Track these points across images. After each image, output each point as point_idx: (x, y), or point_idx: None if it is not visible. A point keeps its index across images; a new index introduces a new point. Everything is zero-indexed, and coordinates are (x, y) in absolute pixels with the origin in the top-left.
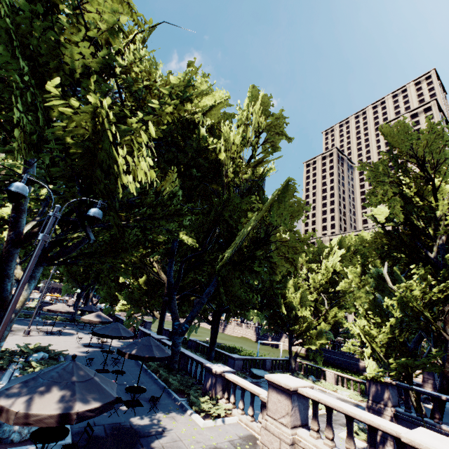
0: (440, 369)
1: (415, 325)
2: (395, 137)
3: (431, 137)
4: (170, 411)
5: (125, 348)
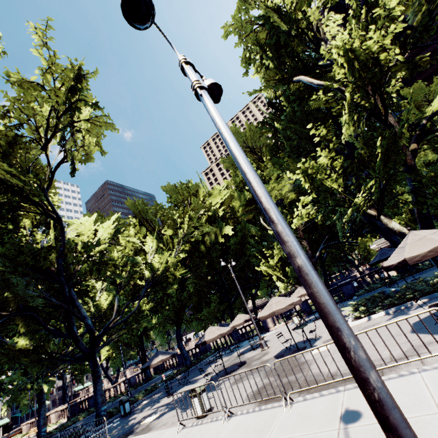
0: None
1: None
2: (412, 94)
3: (437, 88)
4: None
5: None
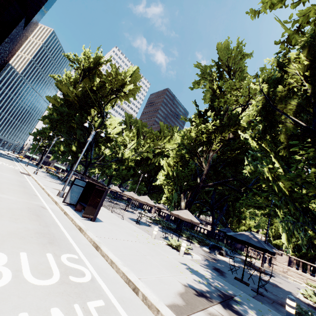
0: (314, 256)
1: (312, 241)
2: None
3: None
4: (236, 255)
5: (227, 232)
